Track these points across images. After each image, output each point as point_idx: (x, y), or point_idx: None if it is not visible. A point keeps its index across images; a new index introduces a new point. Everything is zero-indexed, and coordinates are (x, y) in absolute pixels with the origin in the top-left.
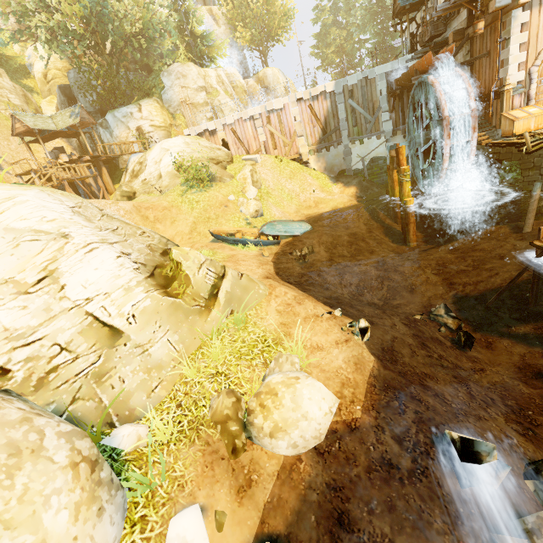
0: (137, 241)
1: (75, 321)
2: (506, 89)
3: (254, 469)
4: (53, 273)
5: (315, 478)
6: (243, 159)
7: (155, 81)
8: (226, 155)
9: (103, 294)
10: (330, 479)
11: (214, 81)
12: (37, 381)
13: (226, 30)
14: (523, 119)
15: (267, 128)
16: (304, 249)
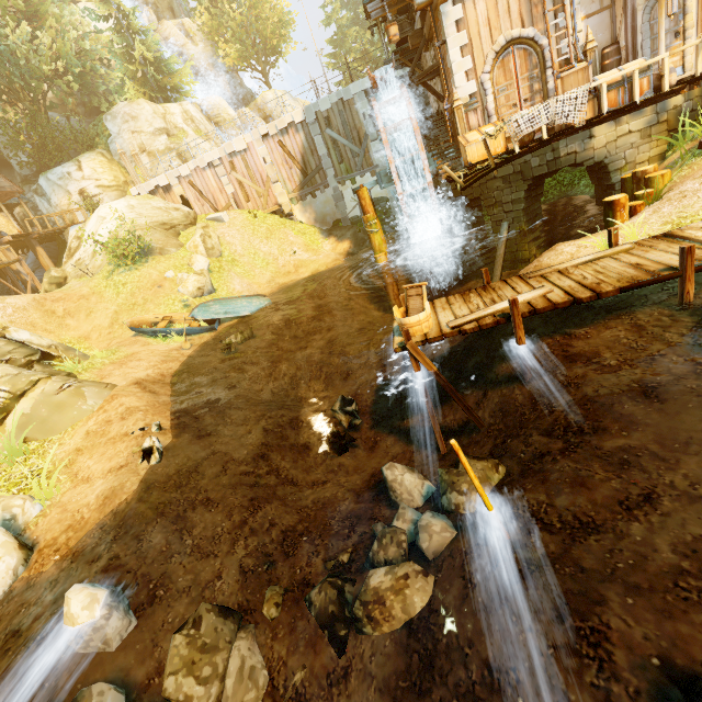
0: None
1: None
2: (455, 106)
3: None
4: None
5: None
6: (207, 218)
7: (98, 129)
8: (184, 217)
9: None
10: None
11: (178, 120)
12: None
13: (205, 48)
14: (476, 143)
15: (233, 176)
16: (238, 335)
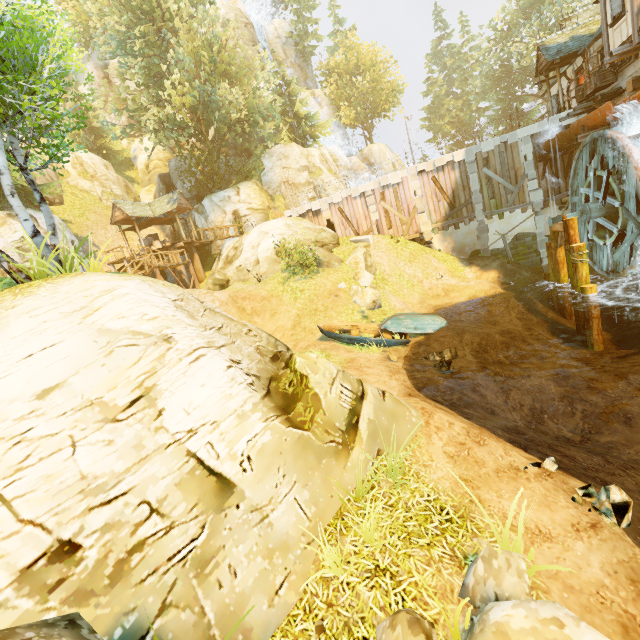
0: (245, 342)
1: (172, 466)
2: None
3: None
4: (149, 392)
5: None
6: (351, 240)
7: (255, 164)
8: (332, 237)
9: (210, 424)
10: None
11: (317, 160)
12: (114, 566)
13: (328, 110)
14: None
15: (381, 205)
16: (444, 353)
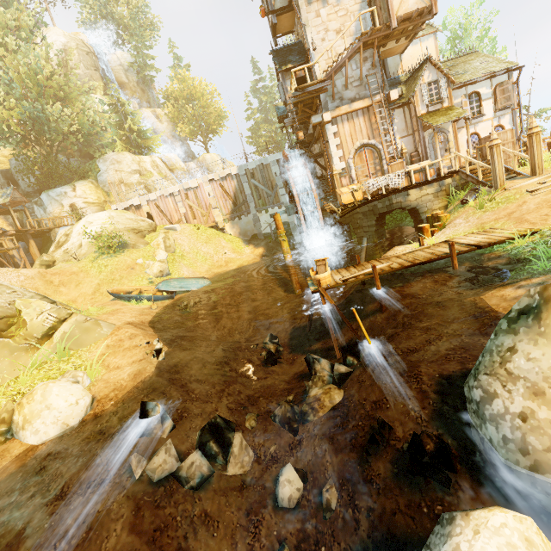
0: None
1: None
2: (334, 173)
3: (2, 454)
4: None
5: (43, 452)
6: (165, 228)
7: (92, 166)
8: (149, 225)
9: None
10: (54, 450)
11: (148, 166)
12: None
13: (168, 125)
14: (346, 193)
15: (186, 202)
16: (191, 301)
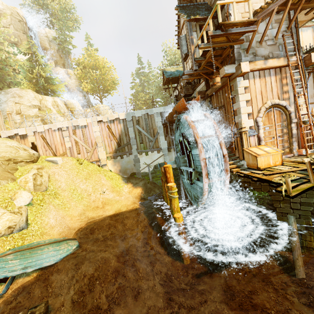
0: None
1: None
2: (243, 130)
3: None
4: None
5: None
6: (46, 159)
7: None
8: (29, 156)
9: None
10: None
11: (49, 104)
12: None
13: (75, 82)
14: (263, 156)
15: (73, 138)
16: None
